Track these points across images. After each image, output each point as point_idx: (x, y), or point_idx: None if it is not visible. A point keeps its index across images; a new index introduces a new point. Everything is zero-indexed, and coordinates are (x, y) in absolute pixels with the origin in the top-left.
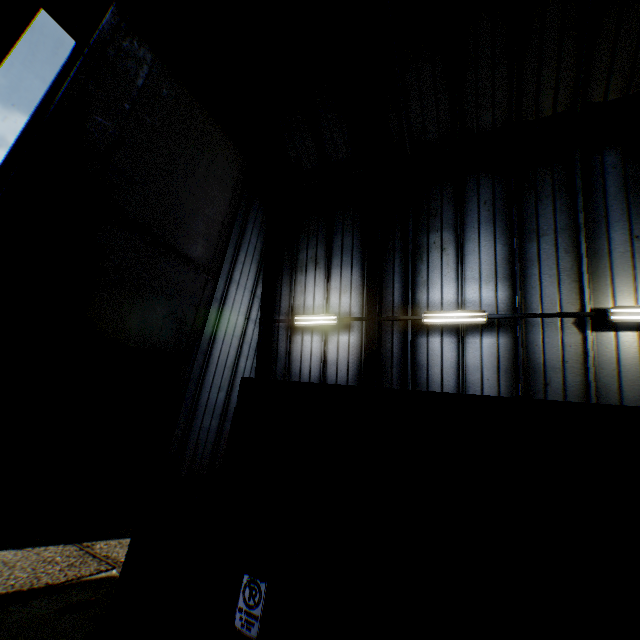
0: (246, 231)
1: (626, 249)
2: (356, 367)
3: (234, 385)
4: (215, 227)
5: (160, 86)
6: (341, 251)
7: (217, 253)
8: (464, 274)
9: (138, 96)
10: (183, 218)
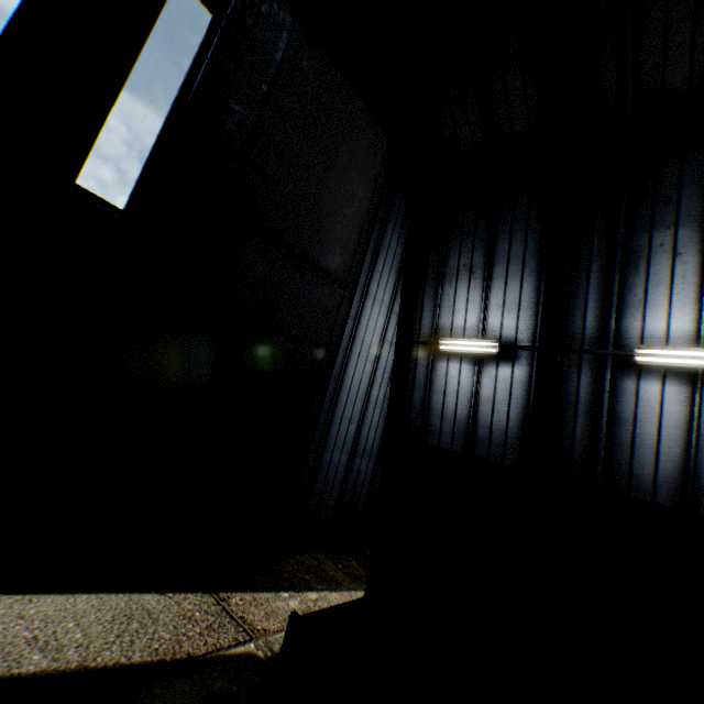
0: (385, 233)
1: None
2: (520, 410)
3: (365, 416)
4: (354, 231)
5: (300, 58)
6: (507, 257)
7: (355, 263)
8: None
9: (276, 74)
10: (320, 222)
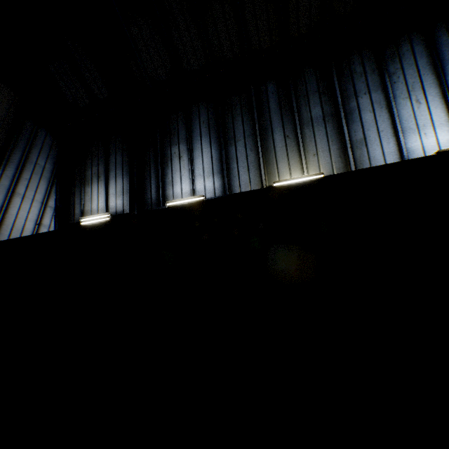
0: (31, 154)
1: (283, 145)
2: None
3: None
4: None
5: None
6: (115, 166)
7: None
8: (194, 173)
9: None
10: None
